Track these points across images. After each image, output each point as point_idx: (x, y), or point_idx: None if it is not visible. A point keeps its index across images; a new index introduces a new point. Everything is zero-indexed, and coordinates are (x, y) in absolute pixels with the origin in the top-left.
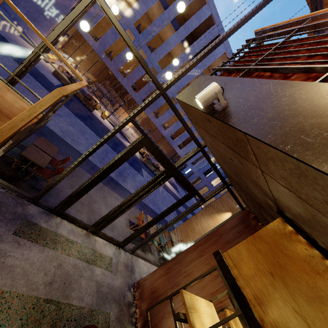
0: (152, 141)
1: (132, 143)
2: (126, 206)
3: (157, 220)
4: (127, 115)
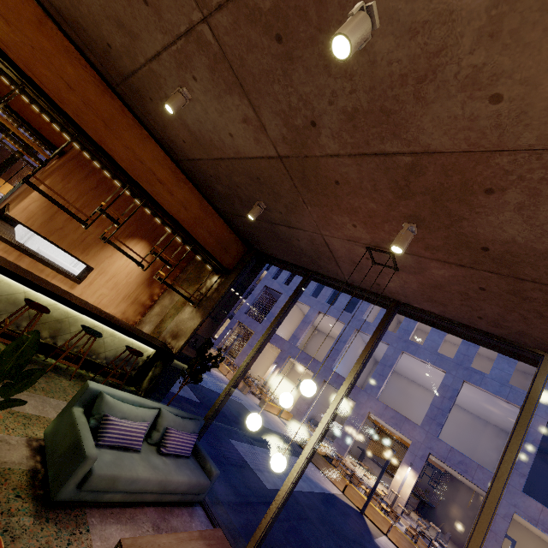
0: None
1: None
2: None
3: None
4: (7, 184)
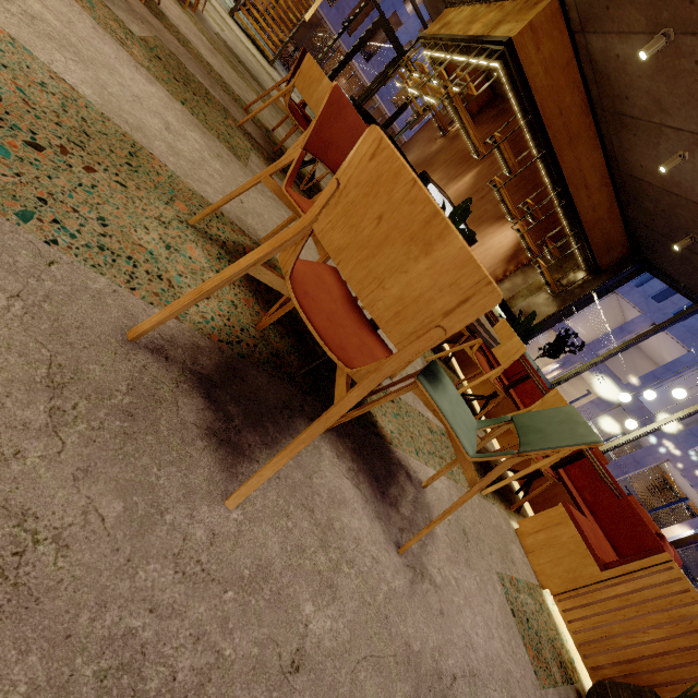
0: (387, 21)
1: (372, 24)
2: (364, 100)
3: (389, 123)
4: None
